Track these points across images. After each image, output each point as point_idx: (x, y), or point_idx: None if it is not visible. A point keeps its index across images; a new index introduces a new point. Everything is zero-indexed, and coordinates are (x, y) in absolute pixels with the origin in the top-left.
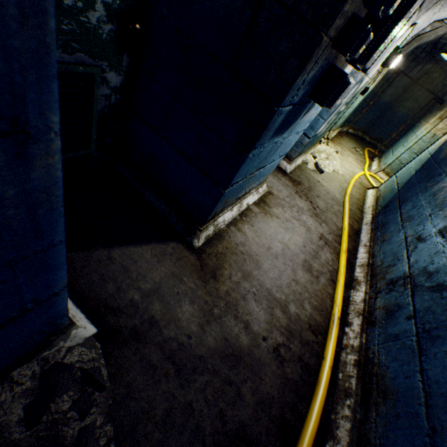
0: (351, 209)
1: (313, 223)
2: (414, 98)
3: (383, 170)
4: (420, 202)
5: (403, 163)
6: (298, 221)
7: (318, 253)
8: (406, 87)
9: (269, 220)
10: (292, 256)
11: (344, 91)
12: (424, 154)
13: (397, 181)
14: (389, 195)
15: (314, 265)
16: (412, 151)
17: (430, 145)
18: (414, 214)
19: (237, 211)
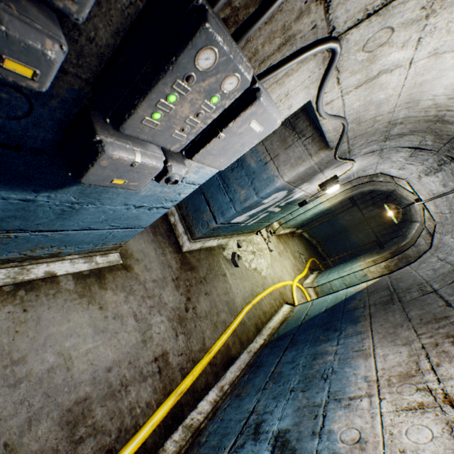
0: (246, 323)
1: (166, 331)
2: (366, 233)
3: (315, 288)
4: (300, 359)
5: (333, 289)
6: (139, 322)
7: (129, 387)
8: (362, 220)
9: (80, 308)
10: (60, 386)
11: (95, 162)
12: (343, 293)
13: (308, 310)
14: (292, 323)
15: (98, 411)
16: (344, 281)
17: (352, 286)
18: (285, 373)
19: (7, 278)
